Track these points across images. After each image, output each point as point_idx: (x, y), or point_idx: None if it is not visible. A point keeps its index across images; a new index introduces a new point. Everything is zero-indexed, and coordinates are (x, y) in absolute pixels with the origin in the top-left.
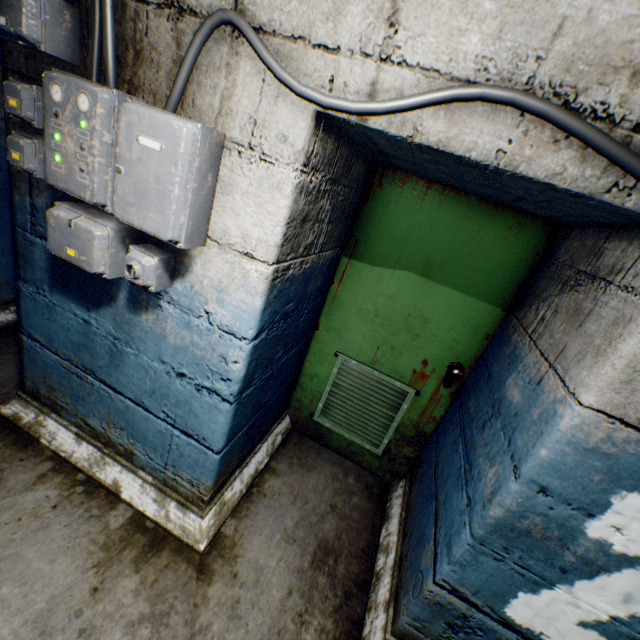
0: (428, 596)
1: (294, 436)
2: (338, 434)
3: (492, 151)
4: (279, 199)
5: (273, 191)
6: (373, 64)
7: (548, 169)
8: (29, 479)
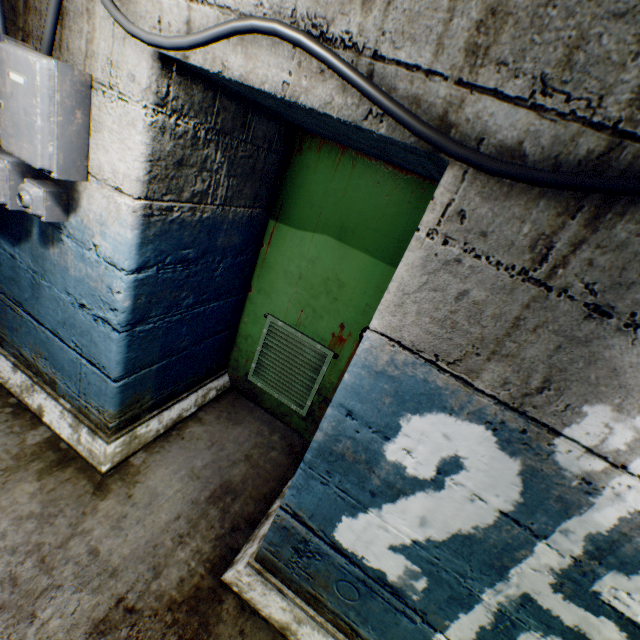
0: (277, 521)
1: (231, 394)
2: (270, 395)
3: (280, 83)
4: (135, 135)
5: (130, 128)
6: (185, 4)
7: (321, 99)
8: None
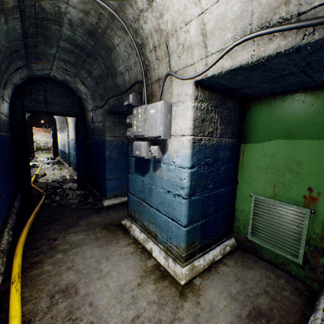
0: None
1: (238, 250)
2: (266, 249)
3: (249, 57)
4: (188, 112)
5: (186, 111)
6: (204, 60)
7: (272, 49)
8: (125, 243)
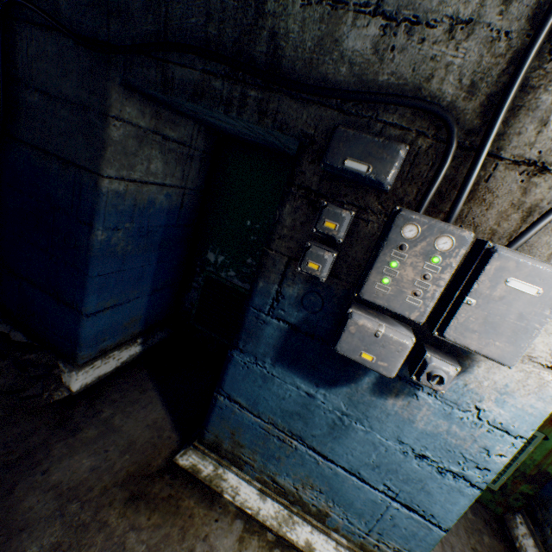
0: None
1: None
2: None
3: None
4: None
5: None
6: None
7: None
8: (232, 544)
